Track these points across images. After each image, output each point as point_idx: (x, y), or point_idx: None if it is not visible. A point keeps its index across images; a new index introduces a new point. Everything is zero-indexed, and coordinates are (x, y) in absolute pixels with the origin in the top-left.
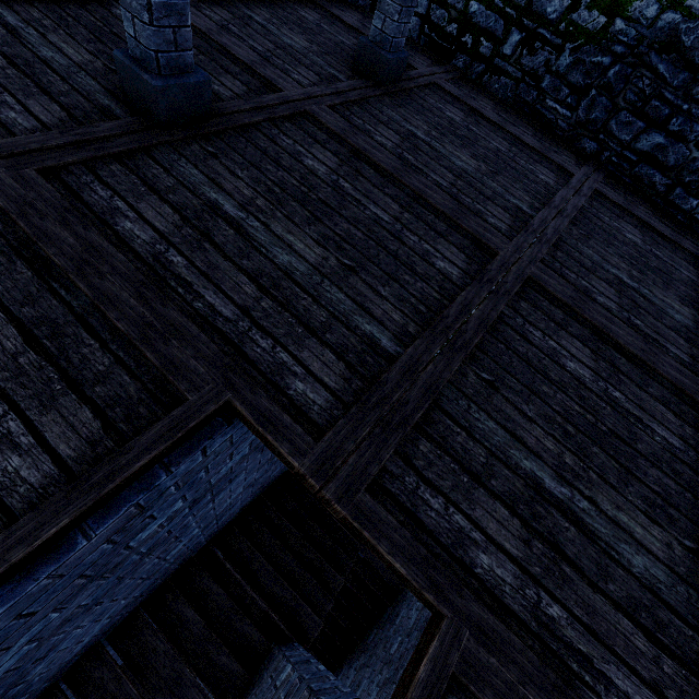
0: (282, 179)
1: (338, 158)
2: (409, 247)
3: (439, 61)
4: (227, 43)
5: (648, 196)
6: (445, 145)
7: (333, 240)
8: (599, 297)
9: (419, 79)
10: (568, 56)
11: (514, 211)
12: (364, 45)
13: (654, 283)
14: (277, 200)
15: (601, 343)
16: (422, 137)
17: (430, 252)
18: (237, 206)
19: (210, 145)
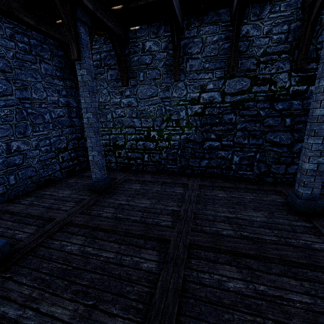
0: (51, 268)
1: (84, 236)
2: (126, 265)
3: (126, 171)
4: (30, 211)
5: (218, 176)
6: (135, 201)
7: (81, 291)
8: (223, 232)
9: (120, 181)
10: (164, 153)
11: (172, 212)
12: (91, 183)
13: (240, 209)
14: (47, 284)
15: (237, 258)
16: (124, 203)
17: (138, 261)
18: (18, 307)
19: (8, 273)
